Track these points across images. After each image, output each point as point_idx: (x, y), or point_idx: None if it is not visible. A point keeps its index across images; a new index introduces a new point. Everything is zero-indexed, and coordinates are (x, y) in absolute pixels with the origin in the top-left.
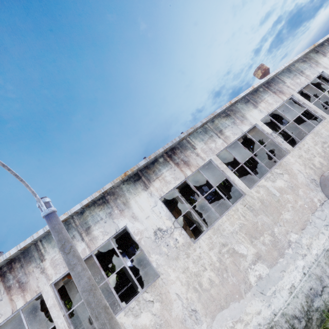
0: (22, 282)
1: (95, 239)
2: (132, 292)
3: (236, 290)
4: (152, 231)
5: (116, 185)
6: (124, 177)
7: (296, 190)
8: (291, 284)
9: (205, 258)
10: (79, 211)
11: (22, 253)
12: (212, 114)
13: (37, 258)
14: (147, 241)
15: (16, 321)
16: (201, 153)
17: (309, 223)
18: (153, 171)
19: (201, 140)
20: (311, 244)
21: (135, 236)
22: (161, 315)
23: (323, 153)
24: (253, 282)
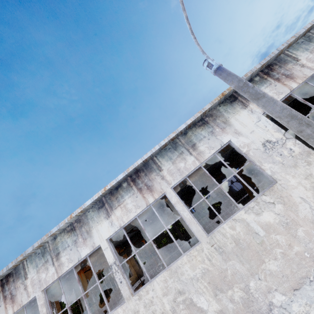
0: (149, 186)
1: (202, 153)
2: None
3: None
4: (260, 143)
5: (213, 107)
6: (221, 96)
7: None
8: None
9: None
10: (183, 131)
11: (144, 165)
12: None
13: (156, 169)
14: (256, 152)
15: (115, 249)
16: (307, 64)
17: None
18: None
19: (305, 49)
20: None
21: (242, 149)
22: (286, 215)
23: None
24: None
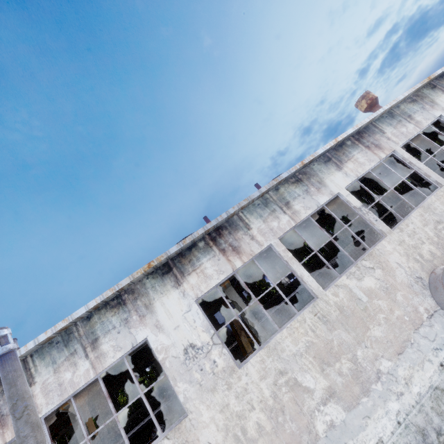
0: (3, 414)
1: (103, 357)
2: (174, 410)
3: (296, 442)
4: (181, 348)
5: (138, 279)
6: (147, 269)
7: (392, 293)
8: (378, 437)
9: (254, 391)
10: (85, 315)
11: None
12: (275, 180)
13: None
14: (173, 362)
15: None
16: (257, 236)
17: (409, 344)
18: (190, 261)
19: (259, 216)
20: (411, 377)
21: (158, 355)
22: None
23: (435, 239)
24: (321, 432)
